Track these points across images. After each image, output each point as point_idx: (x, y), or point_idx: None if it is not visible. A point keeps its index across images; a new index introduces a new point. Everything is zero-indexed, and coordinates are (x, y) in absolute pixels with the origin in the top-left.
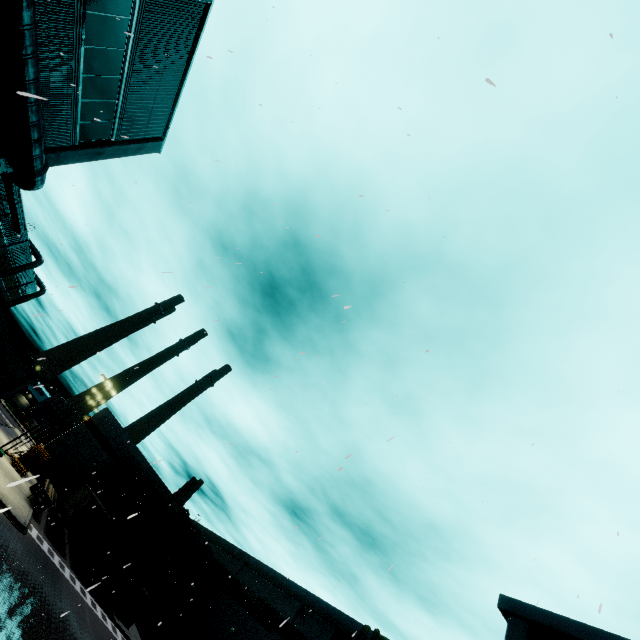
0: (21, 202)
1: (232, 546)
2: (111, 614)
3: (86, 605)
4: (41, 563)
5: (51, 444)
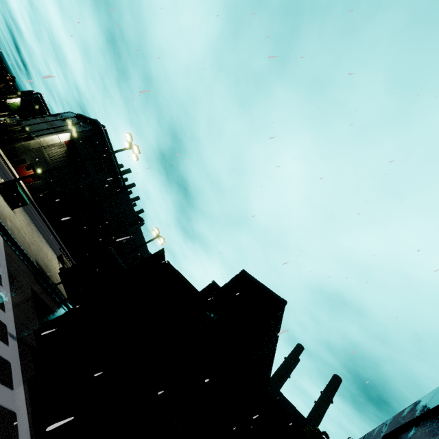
0: (116, 159)
1: None
2: None
3: None
4: None
5: None
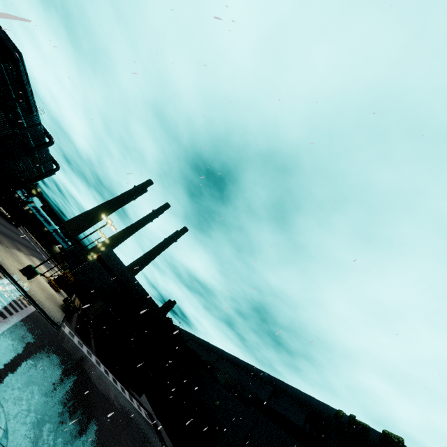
0: (30, 86)
1: (207, 343)
2: (127, 387)
3: (109, 382)
4: (73, 351)
5: (75, 272)
